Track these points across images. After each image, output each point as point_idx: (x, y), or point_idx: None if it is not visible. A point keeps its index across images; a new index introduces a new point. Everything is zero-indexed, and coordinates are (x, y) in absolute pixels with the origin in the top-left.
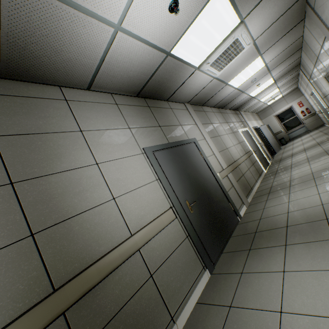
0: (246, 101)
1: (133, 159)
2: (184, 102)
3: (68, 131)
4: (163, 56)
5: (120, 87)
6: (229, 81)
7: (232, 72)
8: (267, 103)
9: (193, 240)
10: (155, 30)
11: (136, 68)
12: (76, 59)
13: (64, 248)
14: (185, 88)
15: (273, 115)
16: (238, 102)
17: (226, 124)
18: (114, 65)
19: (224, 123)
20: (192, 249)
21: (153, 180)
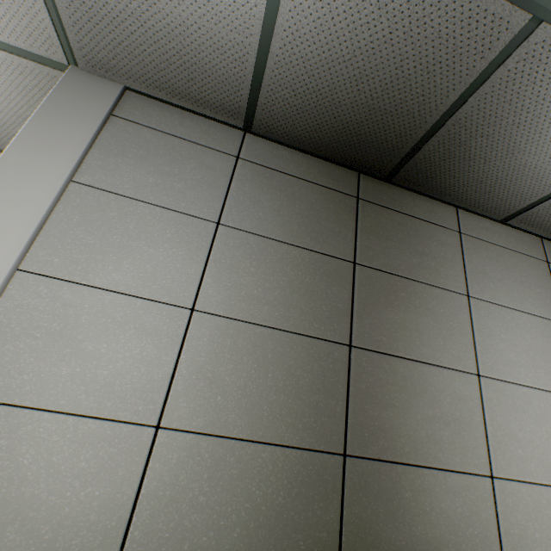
0: None
1: None
2: None
3: (447, 289)
4: None
5: None
6: None
7: None
8: None
9: None
10: None
11: None
12: (534, 168)
13: (376, 521)
14: None
15: None
16: None
17: None
18: None
19: None
20: None
21: None
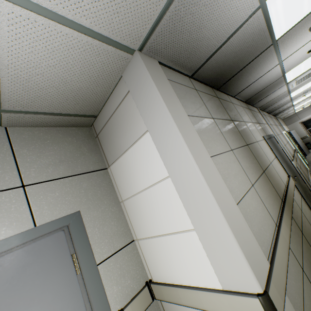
0: (286, 108)
1: (263, 142)
2: (258, 107)
3: (242, 121)
4: (280, 76)
5: (245, 96)
6: (291, 92)
7: (299, 85)
8: (296, 110)
9: (305, 200)
10: (292, 62)
11: (263, 84)
12: (249, 80)
13: (273, 182)
14: (268, 97)
15: (299, 122)
16: (282, 108)
17: (276, 126)
18: (257, 82)
19: (275, 125)
20: (306, 205)
21: (274, 157)
